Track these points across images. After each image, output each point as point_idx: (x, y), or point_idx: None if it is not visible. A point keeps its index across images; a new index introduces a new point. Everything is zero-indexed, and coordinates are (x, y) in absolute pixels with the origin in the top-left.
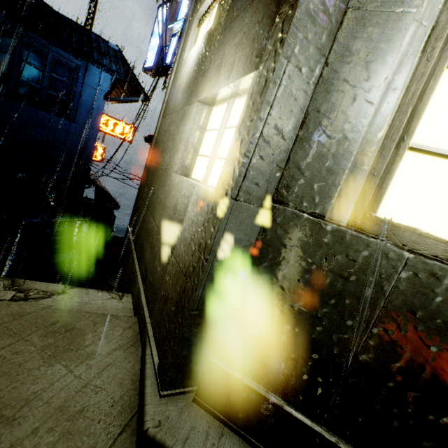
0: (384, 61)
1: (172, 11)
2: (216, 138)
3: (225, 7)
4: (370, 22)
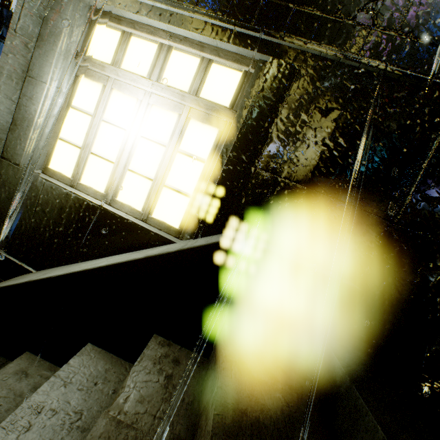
0: (38, 101)
1: None
2: None
3: None
4: (34, 83)
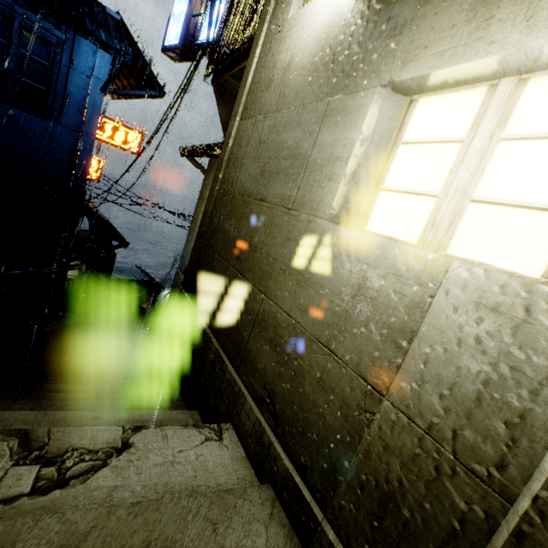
0: None
1: None
2: (457, 159)
3: None
4: None
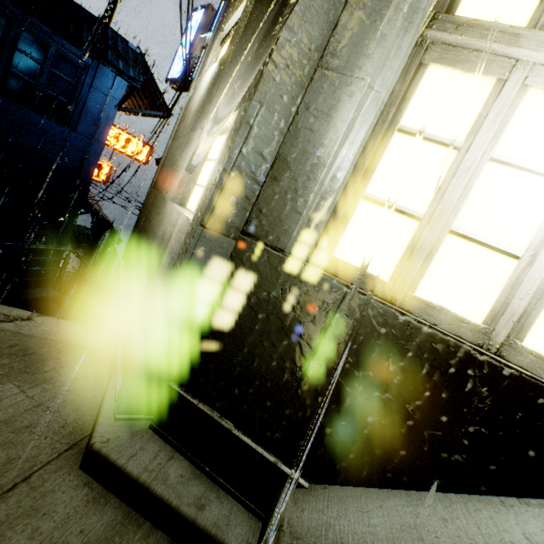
0: (342, 118)
1: (207, 19)
2: (212, 169)
3: (237, 37)
4: (334, 82)
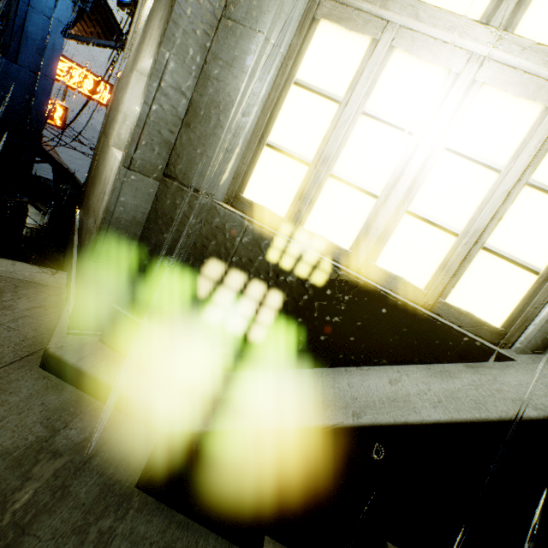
0: (243, 69)
1: None
2: None
3: None
4: (236, 33)
